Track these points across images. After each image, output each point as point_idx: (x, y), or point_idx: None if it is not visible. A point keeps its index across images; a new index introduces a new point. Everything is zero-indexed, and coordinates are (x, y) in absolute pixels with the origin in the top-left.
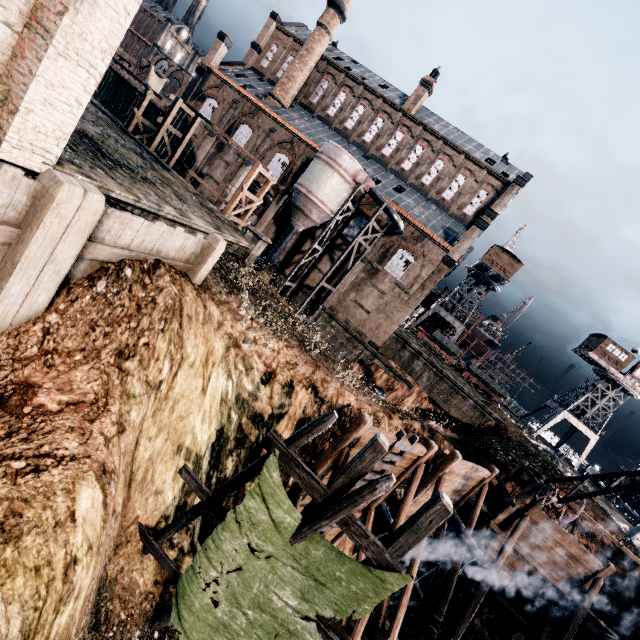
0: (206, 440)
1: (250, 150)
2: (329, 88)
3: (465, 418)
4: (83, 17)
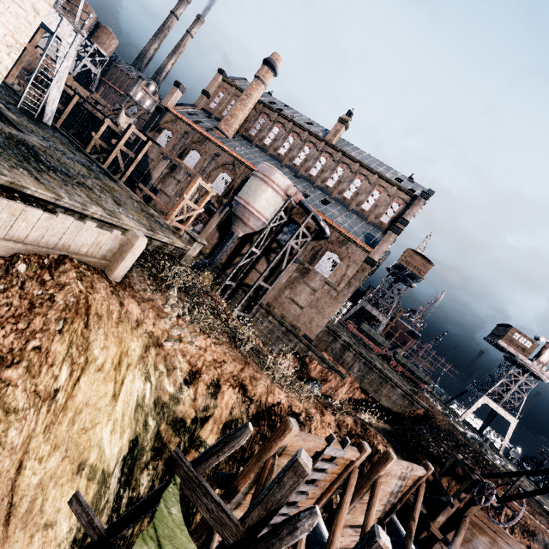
0: (116, 453)
1: (198, 170)
2: (265, 124)
3: (395, 407)
4: None
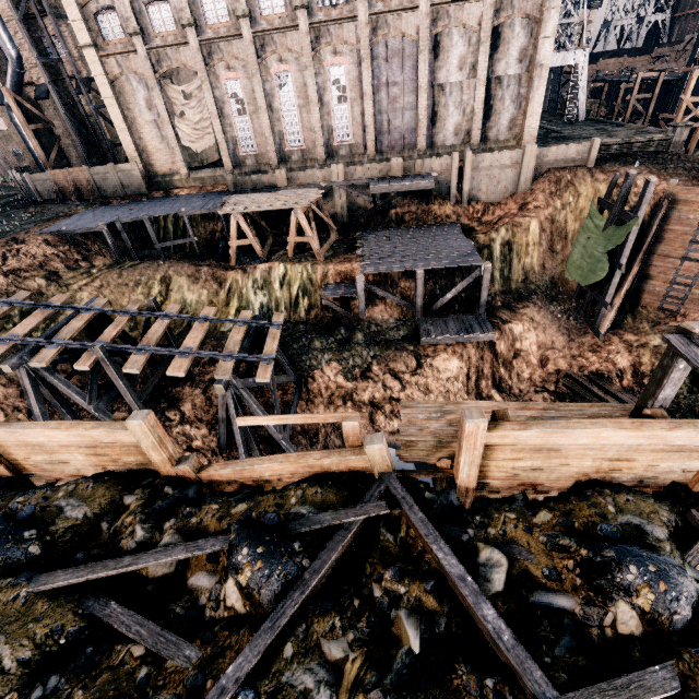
0: None
1: None
2: None
3: None
4: (532, 104)
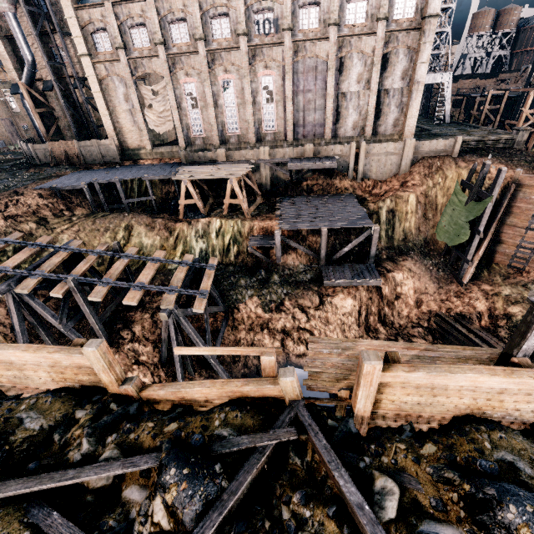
0: None
1: None
2: None
3: None
4: (411, 109)
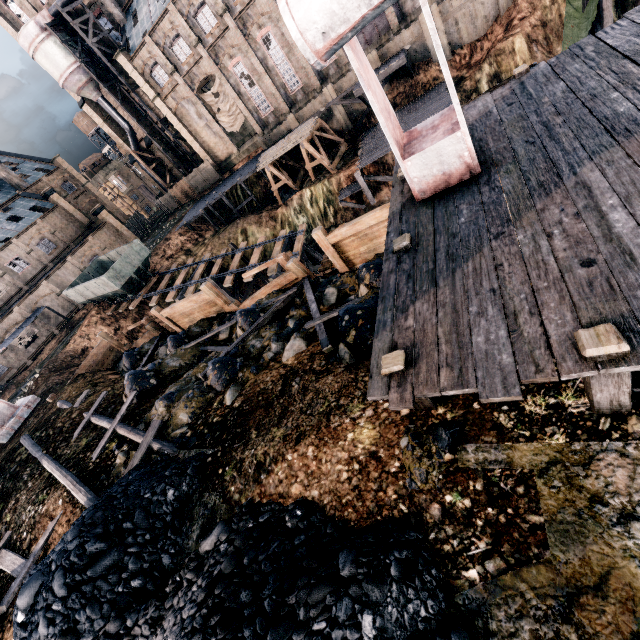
0: None
1: None
2: None
3: None
4: None
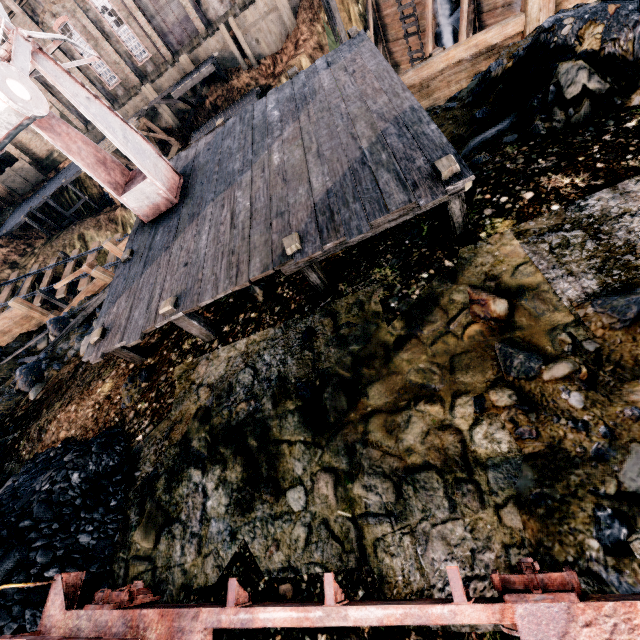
0: None
1: None
2: None
3: None
4: None
